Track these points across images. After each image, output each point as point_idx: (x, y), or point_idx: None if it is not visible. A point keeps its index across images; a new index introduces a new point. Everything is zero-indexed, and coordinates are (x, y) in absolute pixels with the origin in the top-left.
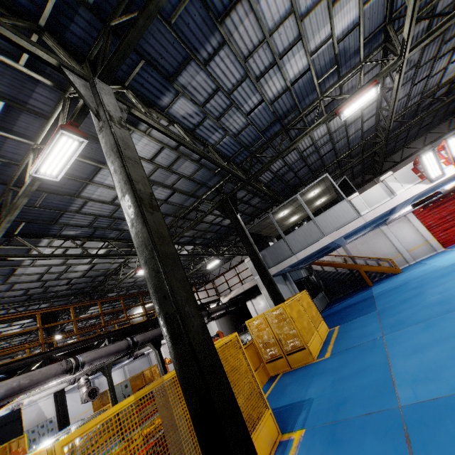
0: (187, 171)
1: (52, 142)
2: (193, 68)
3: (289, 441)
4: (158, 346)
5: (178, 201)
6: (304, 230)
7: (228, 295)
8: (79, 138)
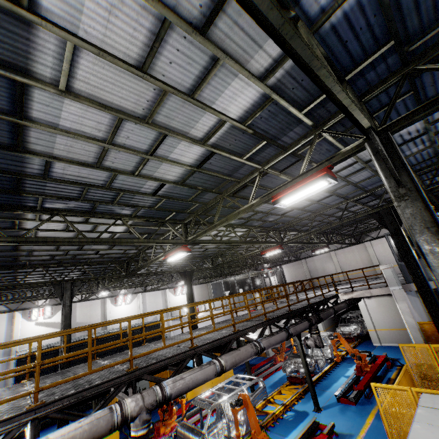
0: (357, 179)
1: (311, 186)
2: None
3: None
4: (299, 337)
5: (327, 201)
6: None
7: (349, 294)
8: (334, 181)
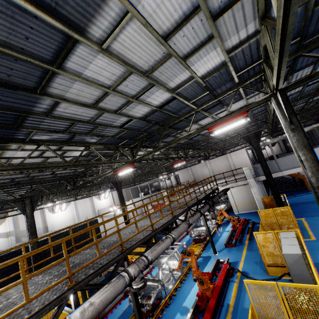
0: None
1: (237, 122)
2: (309, 66)
3: None
4: (204, 215)
5: None
6: (293, 157)
7: (224, 186)
8: (249, 119)
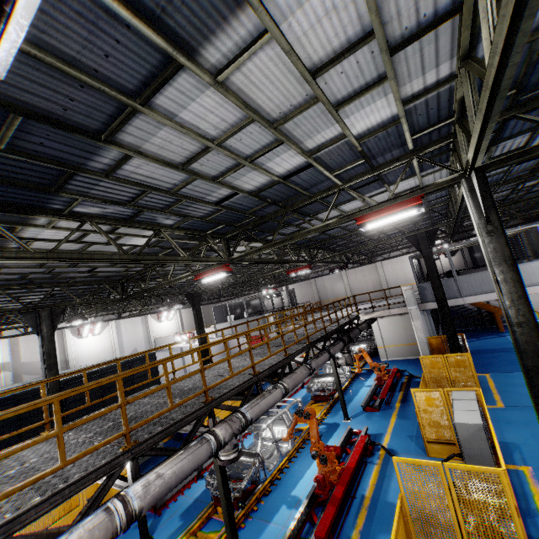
0: None
1: (404, 213)
2: (524, 134)
3: (518, 472)
4: (333, 357)
5: None
6: (483, 276)
7: (370, 314)
8: (423, 210)
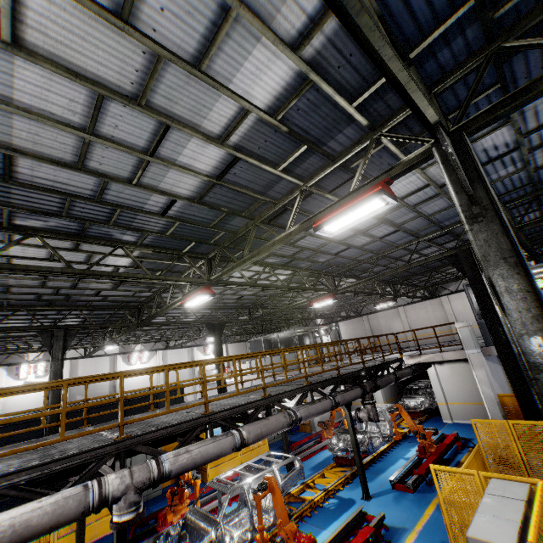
0: (431, 210)
1: (362, 205)
2: None
3: None
4: (349, 407)
5: (392, 239)
6: None
7: (416, 357)
8: (392, 200)
